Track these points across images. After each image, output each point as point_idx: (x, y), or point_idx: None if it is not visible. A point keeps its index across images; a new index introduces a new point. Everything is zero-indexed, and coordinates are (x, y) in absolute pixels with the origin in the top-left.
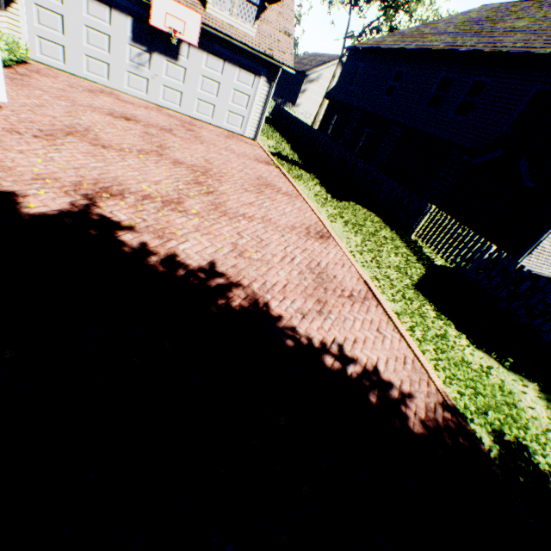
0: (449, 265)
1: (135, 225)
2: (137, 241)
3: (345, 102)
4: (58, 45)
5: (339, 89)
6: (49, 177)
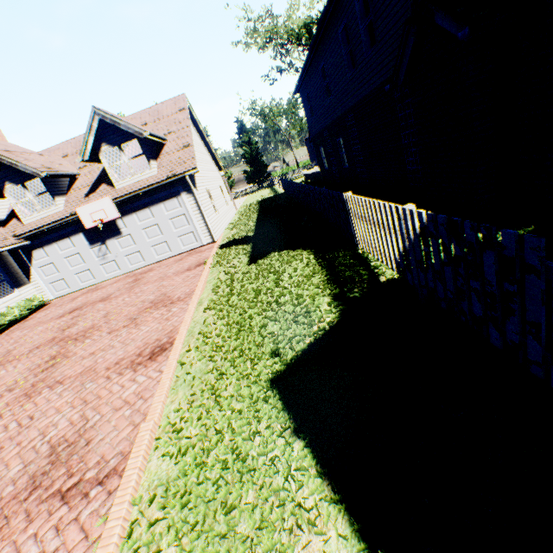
0: (398, 275)
1: None
2: None
3: (317, 132)
4: (61, 280)
5: (310, 126)
6: None
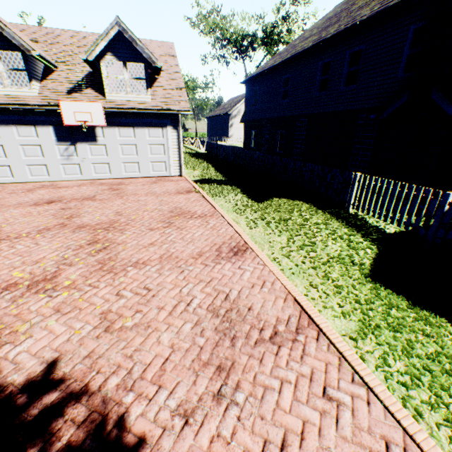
0: (405, 230)
1: None
2: None
3: (255, 118)
4: (5, 166)
5: (248, 112)
6: None
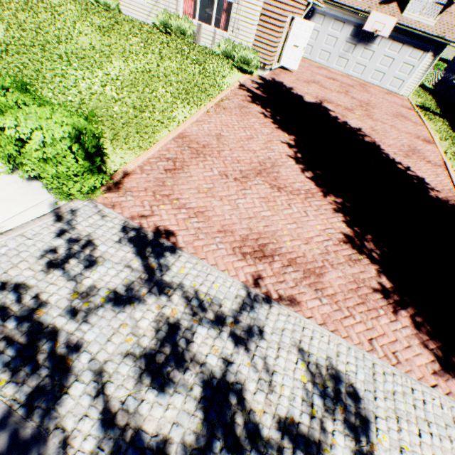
0: None
1: (334, 111)
2: (334, 115)
3: None
4: (310, 46)
5: None
6: (309, 94)
